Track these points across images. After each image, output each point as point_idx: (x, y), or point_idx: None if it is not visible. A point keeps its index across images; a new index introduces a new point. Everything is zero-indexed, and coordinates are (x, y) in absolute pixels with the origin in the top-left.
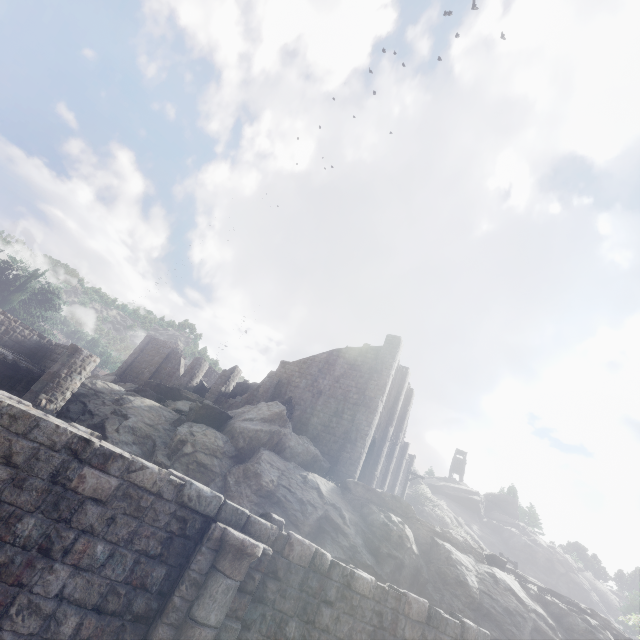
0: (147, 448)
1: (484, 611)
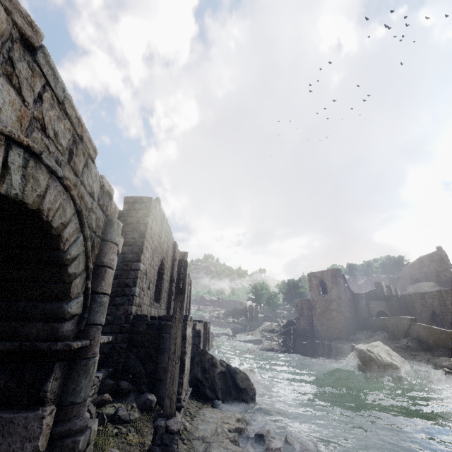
0: None
1: None
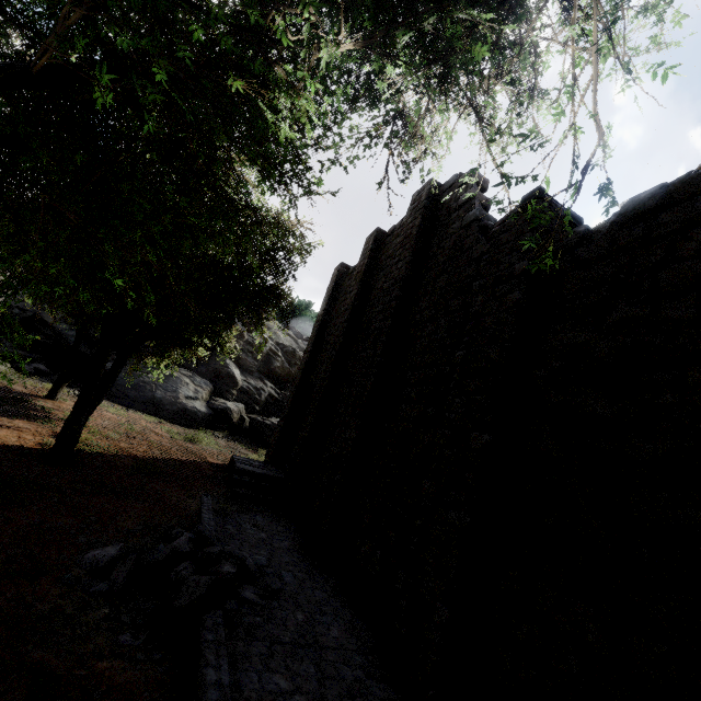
0: None
1: None
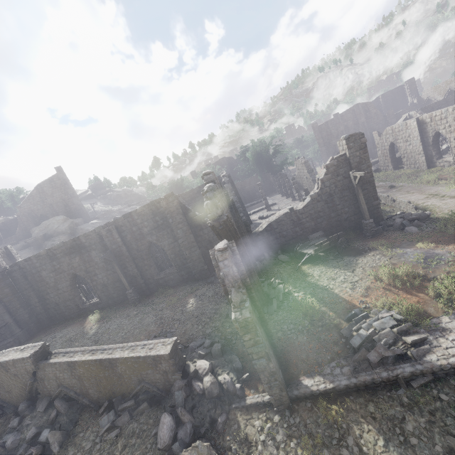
0: None
1: None
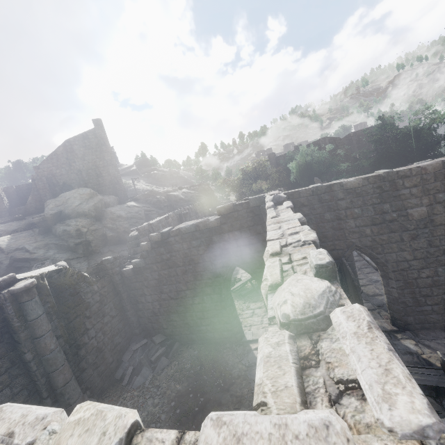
0: (54, 247)
1: (187, 201)
